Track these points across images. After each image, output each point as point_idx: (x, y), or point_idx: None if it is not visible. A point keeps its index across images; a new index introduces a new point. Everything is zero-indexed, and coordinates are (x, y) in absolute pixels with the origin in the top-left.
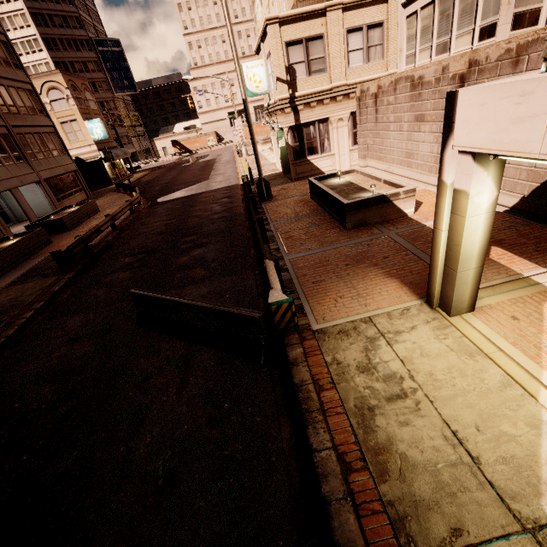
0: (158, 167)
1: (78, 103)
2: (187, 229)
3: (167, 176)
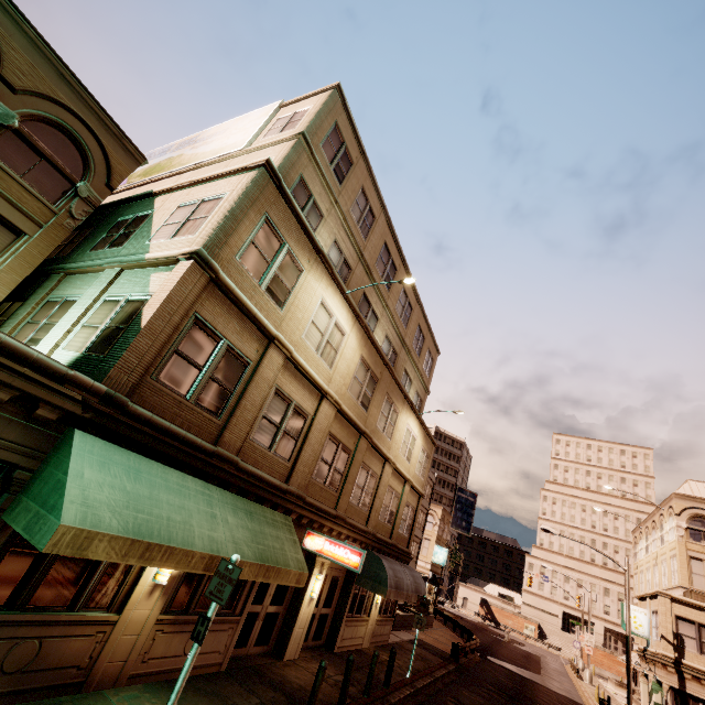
0: (460, 617)
1: (439, 530)
2: (539, 704)
3: (482, 636)
